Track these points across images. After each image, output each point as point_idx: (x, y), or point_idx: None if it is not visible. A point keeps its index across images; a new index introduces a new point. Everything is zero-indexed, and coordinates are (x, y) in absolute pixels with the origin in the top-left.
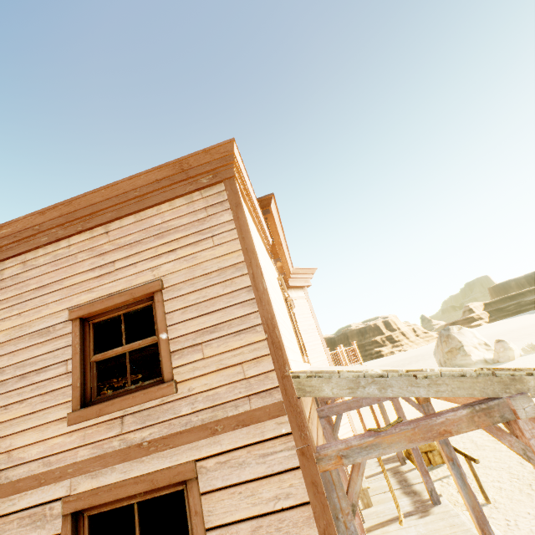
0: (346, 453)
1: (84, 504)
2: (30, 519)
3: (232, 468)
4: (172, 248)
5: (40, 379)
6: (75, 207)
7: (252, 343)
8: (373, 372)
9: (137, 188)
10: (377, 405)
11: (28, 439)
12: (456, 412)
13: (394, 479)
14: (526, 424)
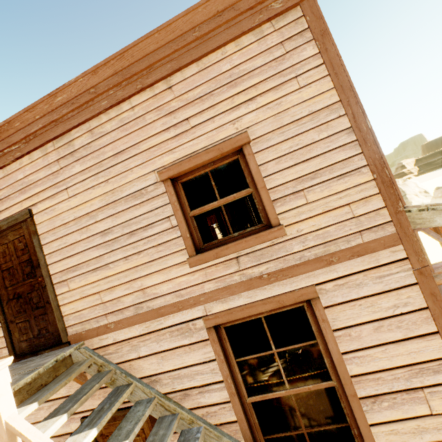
0: None
1: (222, 320)
2: (178, 332)
3: (350, 288)
4: (250, 97)
5: (149, 234)
6: (129, 61)
7: (358, 185)
8: None
9: (195, 27)
10: None
11: (155, 280)
12: None
13: None
14: None
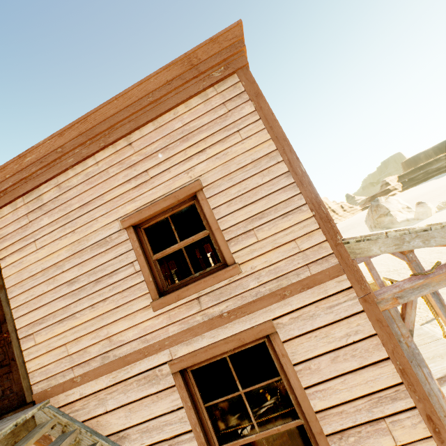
0: (400, 295)
1: (188, 363)
2: (145, 380)
3: (305, 320)
4: (201, 149)
5: (114, 280)
6: (92, 123)
7: (300, 222)
8: (418, 228)
9: (149, 93)
10: None
11: (121, 326)
12: None
13: None
14: None
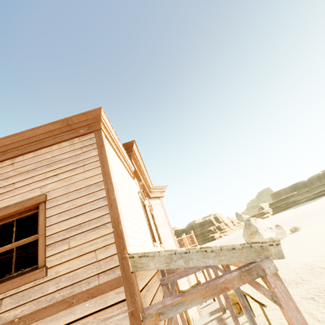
0: (162, 311)
1: None
2: None
3: None
4: (56, 173)
5: None
6: None
7: (103, 236)
8: (180, 250)
9: (37, 135)
10: (211, 272)
11: None
12: (231, 274)
13: (219, 324)
14: (271, 278)
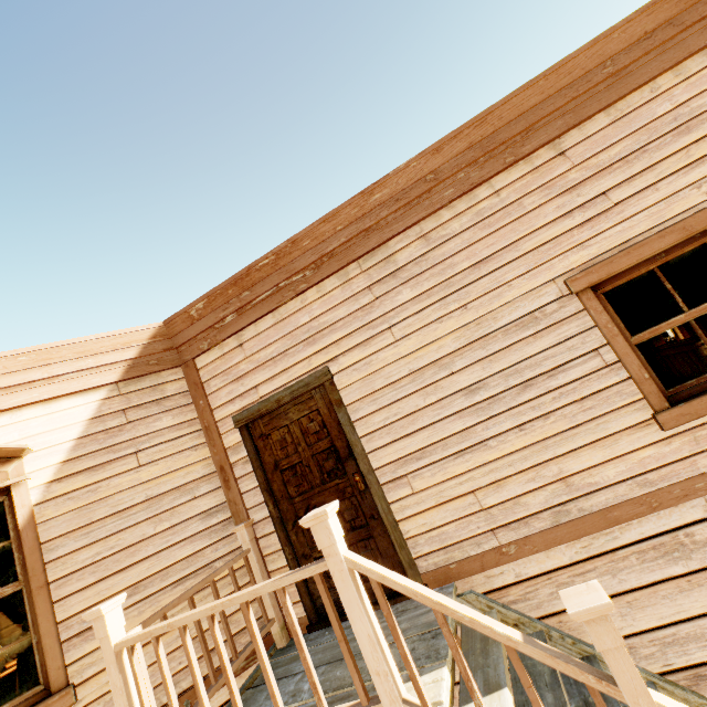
0: None
1: None
2: (656, 552)
3: None
4: None
5: (560, 382)
6: (493, 126)
7: None
8: None
9: (605, 61)
10: None
11: (587, 460)
12: None
13: None
14: None
